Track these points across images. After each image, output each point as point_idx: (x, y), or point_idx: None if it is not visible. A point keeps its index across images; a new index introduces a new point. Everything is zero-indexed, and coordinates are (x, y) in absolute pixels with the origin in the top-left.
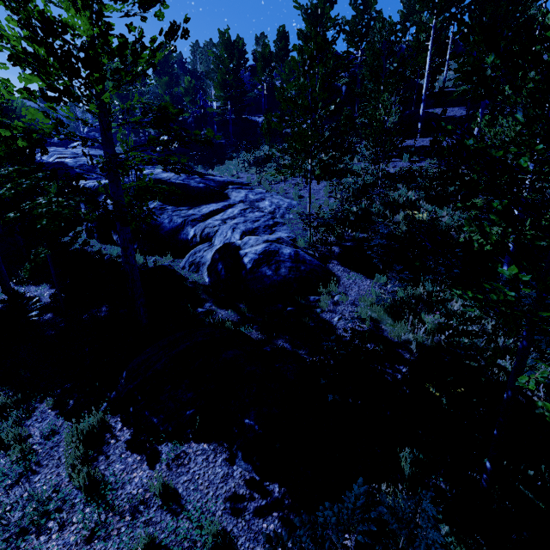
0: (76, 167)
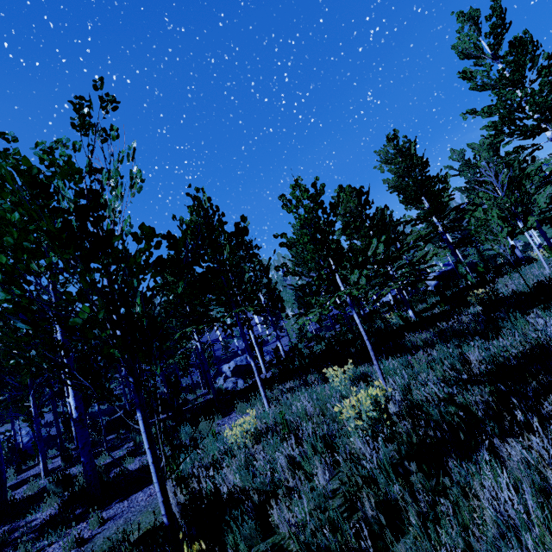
0: None
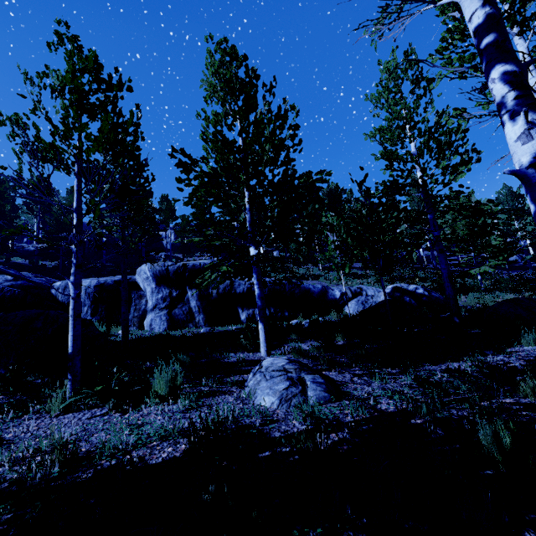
0: (4, 268)
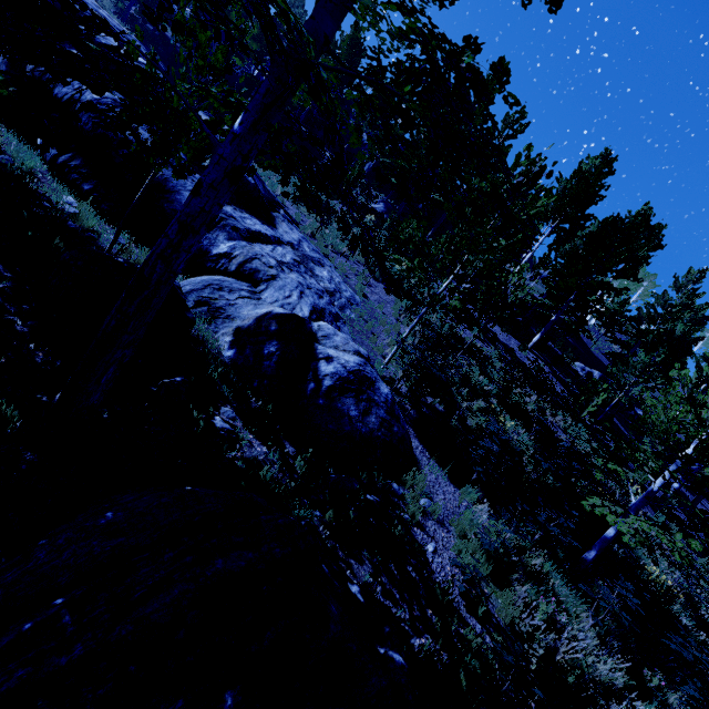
0: None
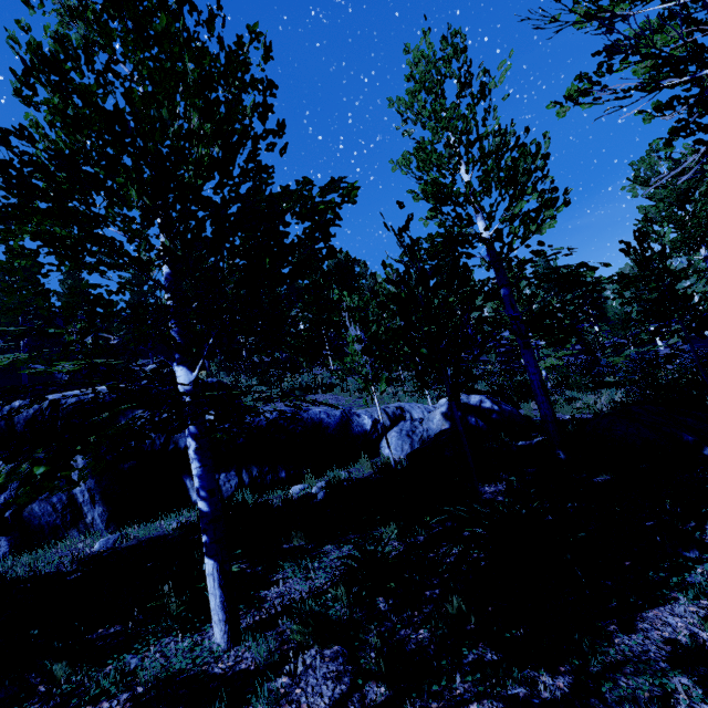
0: None
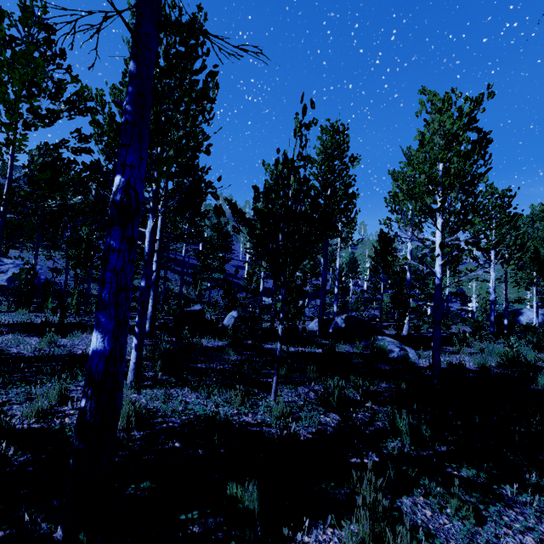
0: None
